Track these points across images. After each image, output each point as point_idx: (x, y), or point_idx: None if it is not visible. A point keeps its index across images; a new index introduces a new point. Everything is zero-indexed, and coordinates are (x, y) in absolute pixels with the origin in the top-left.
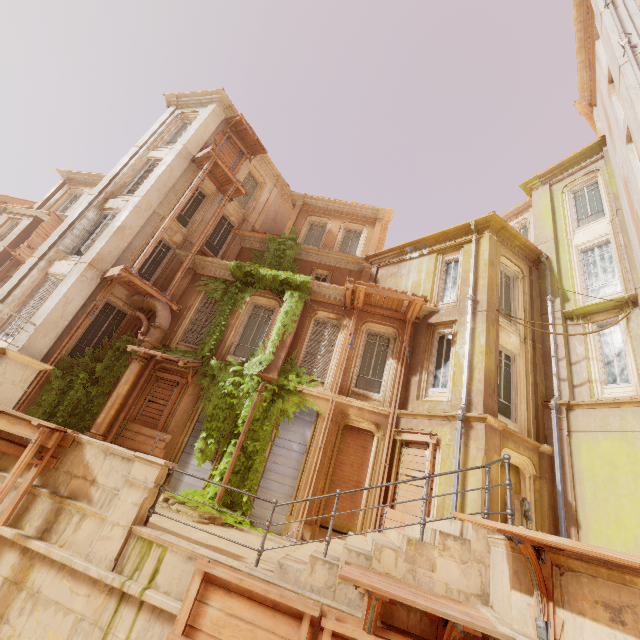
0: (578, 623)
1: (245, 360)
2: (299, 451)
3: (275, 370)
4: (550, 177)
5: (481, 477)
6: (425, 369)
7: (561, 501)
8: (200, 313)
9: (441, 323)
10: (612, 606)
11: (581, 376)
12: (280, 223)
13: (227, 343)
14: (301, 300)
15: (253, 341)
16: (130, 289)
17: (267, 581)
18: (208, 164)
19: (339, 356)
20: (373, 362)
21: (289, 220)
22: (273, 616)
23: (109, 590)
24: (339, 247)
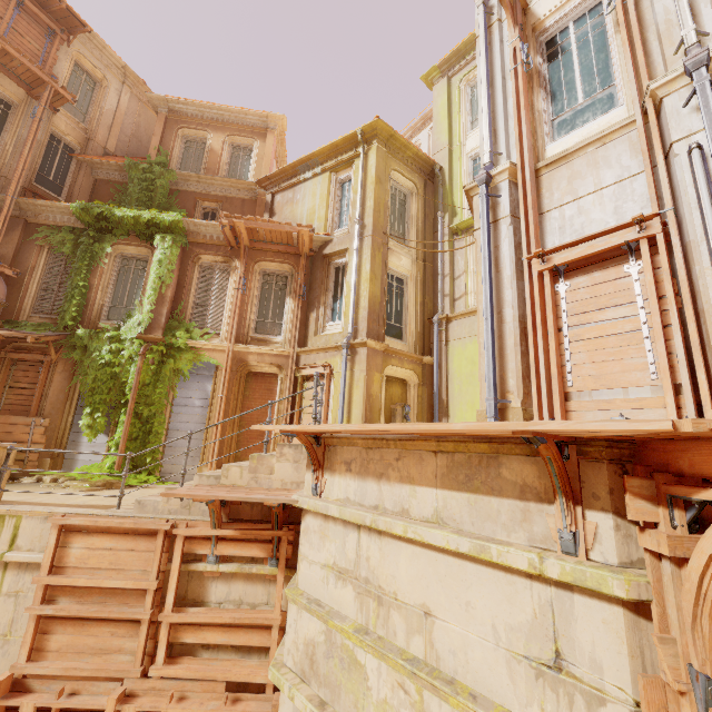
0: (332, 479)
1: (121, 323)
2: (202, 406)
3: (158, 329)
4: (449, 67)
5: (363, 394)
6: (322, 304)
7: (436, 400)
8: (50, 275)
9: (335, 253)
10: (348, 462)
11: (460, 290)
12: (147, 140)
13: (95, 307)
14: (176, 244)
15: (129, 300)
16: None
17: (127, 517)
18: None
19: (232, 303)
20: (272, 304)
21: (153, 136)
22: (133, 539)
23: None
24: (227, 170)
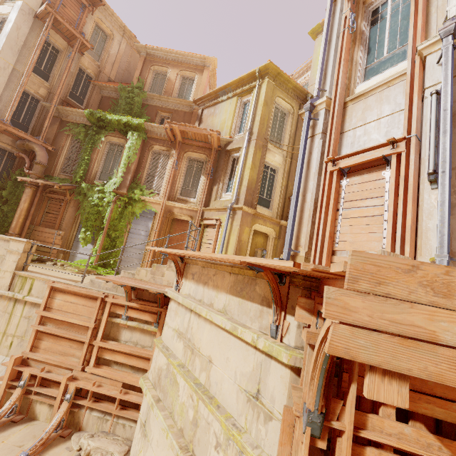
0: (185, 282)
1: (106, 182)
2: (145, 235)
3: (125, 188)
4: None
5: (236, 239)
6: (222, 181)
7: None
8: (71, 151)
9: (233, 150)
10: (193, 274)
11: None
12: (134, 72)
13: (93, 172)
14: (139, 138)
15: (112, 169)
16: (12, 136)
17: (84, 288)
18: (48, 21)
19: (168, 176)
20: (192, 179)
21: (136, 70)
22: (86, 300)
23: (9, 298)
24: (177, 93)
